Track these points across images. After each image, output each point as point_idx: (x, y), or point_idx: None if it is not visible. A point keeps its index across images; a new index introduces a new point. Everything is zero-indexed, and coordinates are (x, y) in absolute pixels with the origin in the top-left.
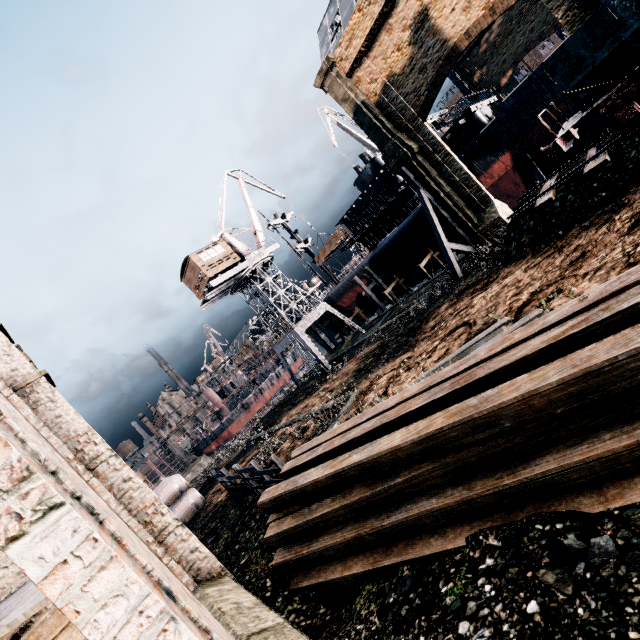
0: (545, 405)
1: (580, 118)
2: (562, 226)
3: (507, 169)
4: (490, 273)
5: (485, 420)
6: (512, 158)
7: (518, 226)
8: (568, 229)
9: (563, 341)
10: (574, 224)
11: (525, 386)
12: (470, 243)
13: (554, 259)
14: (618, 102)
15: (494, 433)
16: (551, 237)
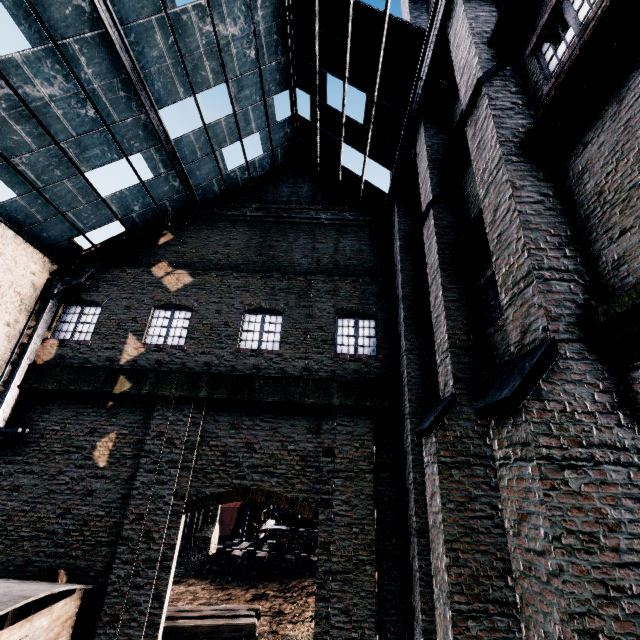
0: (200, 632)
1: (272, 527)
2: (233, 576)
3: (236, 506)
4: (184, 575)
5: (180, 629)
6: (243, 502)
7: (218, 556)
8: (233, 580)
9: (215, 616)
10: (237, 579)
11: (199, 622)
12: (184, 539)
13: (219, 592)
14: (284, 535)
15: (178, 637)
16: (225, 578)
